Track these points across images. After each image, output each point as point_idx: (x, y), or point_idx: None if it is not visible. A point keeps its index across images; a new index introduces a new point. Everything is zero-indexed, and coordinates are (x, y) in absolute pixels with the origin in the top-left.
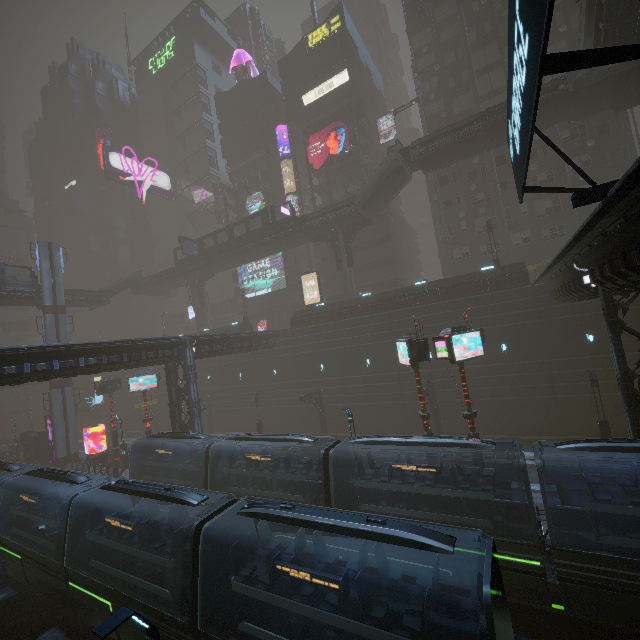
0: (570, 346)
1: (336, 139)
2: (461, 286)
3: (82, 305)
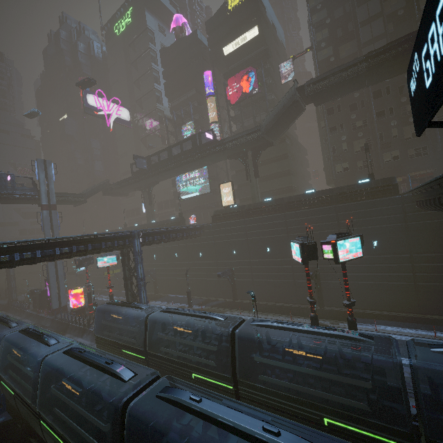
0: (430, 245)
1: (248, 80)
2: (342, 195)
3: (68, 203)
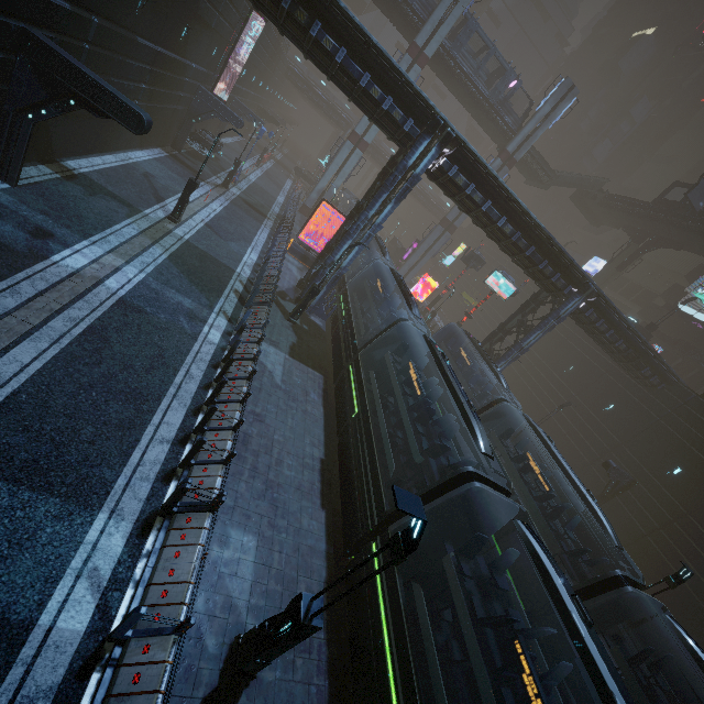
0: None
1: None
2: None
3: (525, 173)
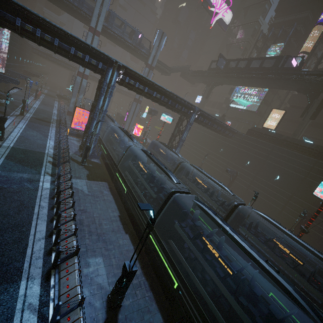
0: None
1: None
2: None
3: (159, 71)
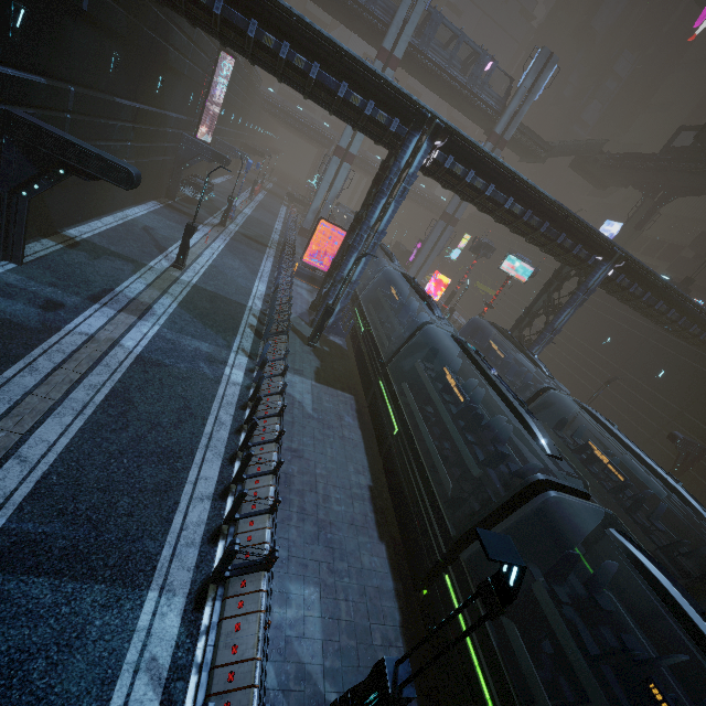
0: None
1: None
2: None
3: (518, 151)
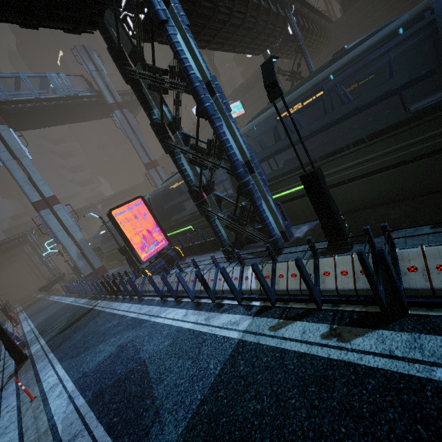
0: None
1: None
2: None
3: (130, 111)
